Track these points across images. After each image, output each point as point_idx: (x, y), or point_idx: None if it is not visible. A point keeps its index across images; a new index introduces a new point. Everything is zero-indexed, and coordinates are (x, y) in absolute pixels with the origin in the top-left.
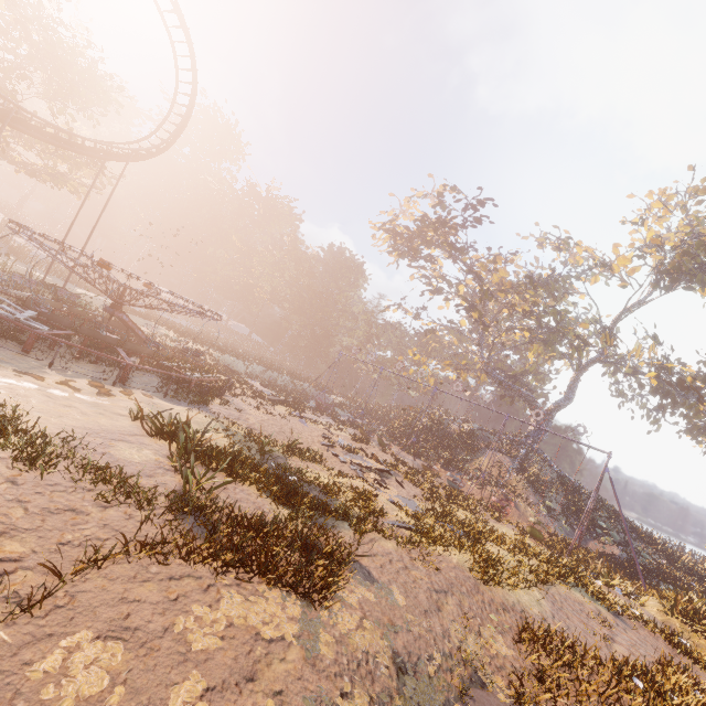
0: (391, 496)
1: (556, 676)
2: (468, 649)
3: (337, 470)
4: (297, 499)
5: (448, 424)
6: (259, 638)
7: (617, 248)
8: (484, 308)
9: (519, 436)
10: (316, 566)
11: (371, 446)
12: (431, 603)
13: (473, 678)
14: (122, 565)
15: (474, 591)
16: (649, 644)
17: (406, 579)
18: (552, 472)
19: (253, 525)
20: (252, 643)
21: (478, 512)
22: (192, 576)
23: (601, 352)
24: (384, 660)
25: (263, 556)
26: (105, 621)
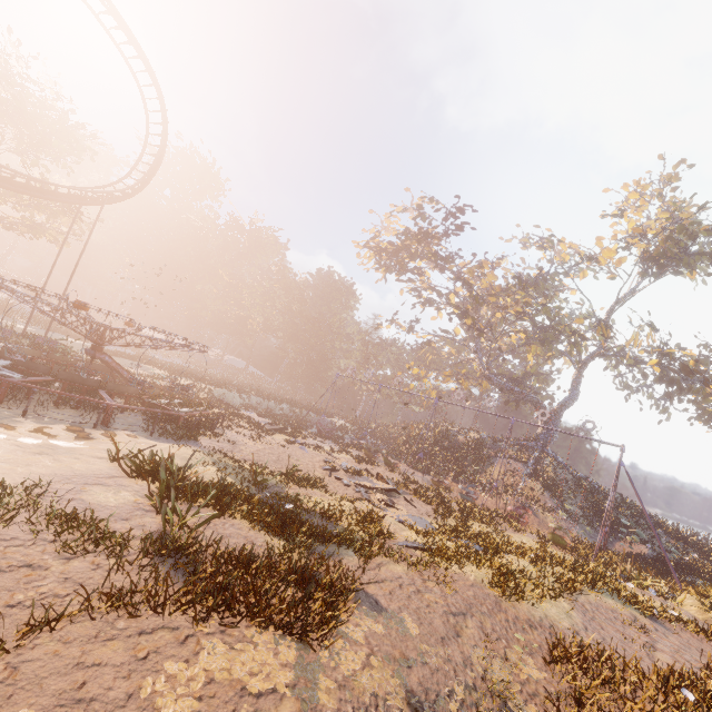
0: (399, 516)
1: (596, 698)
2: (494, 677)
3: (340, 494)
4: (293, 528)
5: (454, 435)
6: (246, 693)
7: (600, 241)
8: (477, 314)
9: (528, 440)
10: (313, 600)
11: (377, 466)
12: (449, 629)
13: (503, 711)
14: (83, 623)
15: (496, 610)
16: (693, 648)
17: (419, 604)
18: (567, 474)
19: (241, 562)
20: (236, 701)
21: (494, 523)
22: (167, 627)
23: (600, 346)
24: (397, 702)
25: (253, 595)
26: (53, 695)
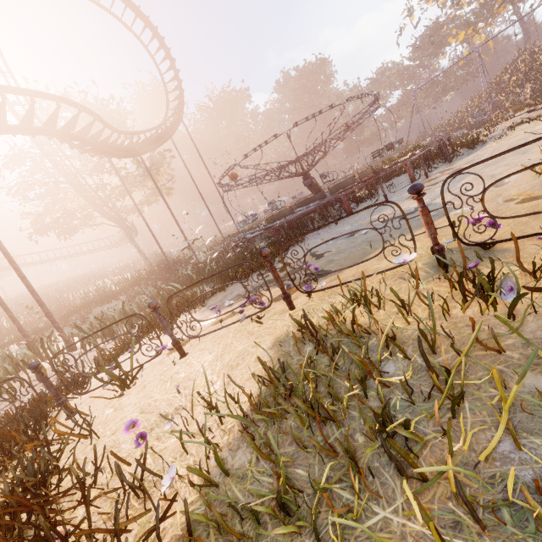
0: None
1: None
2: None
3: None
4: None
5: None
6: None
7: None
8: None
9: None
10: None
11: None
12: None
13: None
14: None
15: None
16: None
17: None
18: None
19: None
20: None
21: None
22: None
23: None
24: None
25: None
26: None
